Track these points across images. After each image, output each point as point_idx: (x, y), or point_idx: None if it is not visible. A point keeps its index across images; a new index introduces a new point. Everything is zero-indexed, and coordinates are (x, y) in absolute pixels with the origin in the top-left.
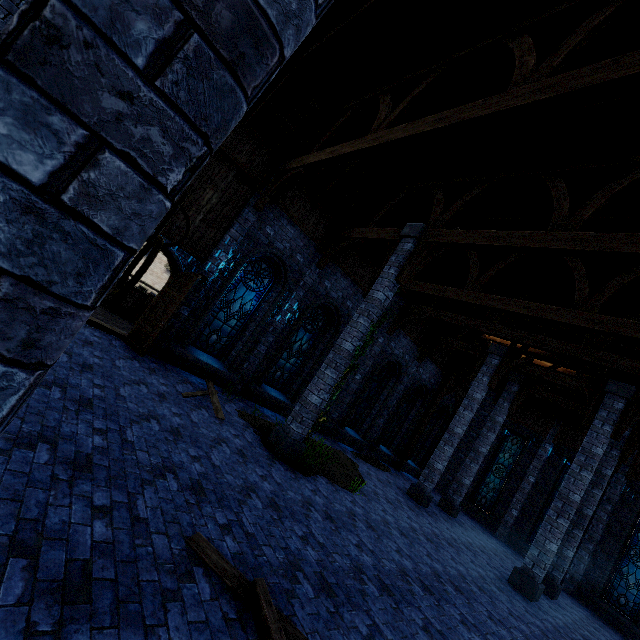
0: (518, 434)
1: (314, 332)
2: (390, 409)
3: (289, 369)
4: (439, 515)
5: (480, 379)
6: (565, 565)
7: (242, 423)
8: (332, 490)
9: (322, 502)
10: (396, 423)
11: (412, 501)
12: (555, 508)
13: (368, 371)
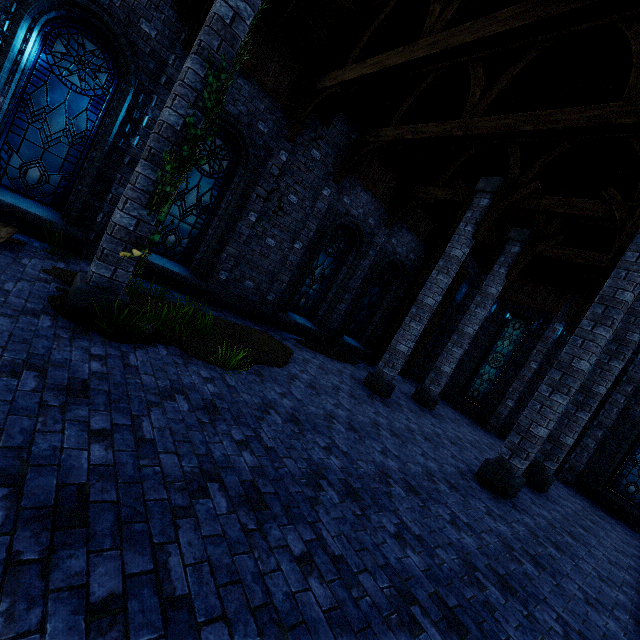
0: (522, 317)
1: (217, 176)
2: (353, 292)
3: (188, 232)
4: (405, 406)
5: (462, 230)
6: (561, 454)
7: (37, 276)
8: (171, 362)
9: (98, 370)
10: (367, 312)
11: (366, 391)
12: (550, 382)
13: (313, 238)
